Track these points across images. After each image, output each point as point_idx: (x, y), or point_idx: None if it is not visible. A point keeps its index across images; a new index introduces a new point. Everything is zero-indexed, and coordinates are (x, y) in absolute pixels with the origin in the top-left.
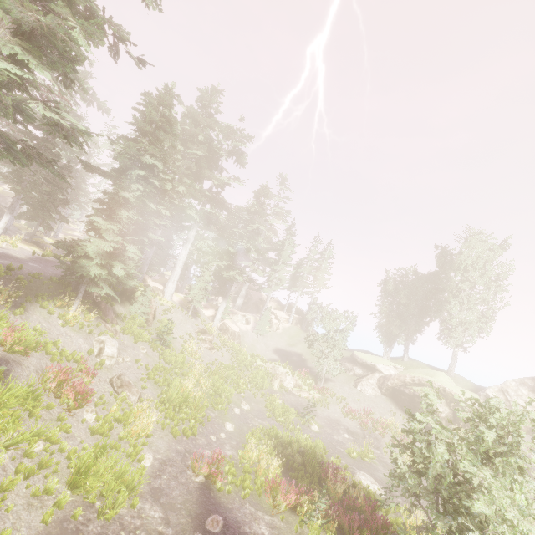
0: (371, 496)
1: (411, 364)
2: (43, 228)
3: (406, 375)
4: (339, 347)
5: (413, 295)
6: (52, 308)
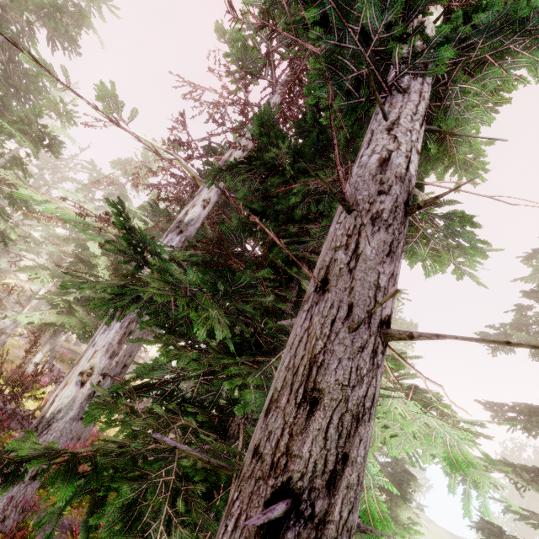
0: None
1: None
2: None
3: None
4: None
5: None
6: None
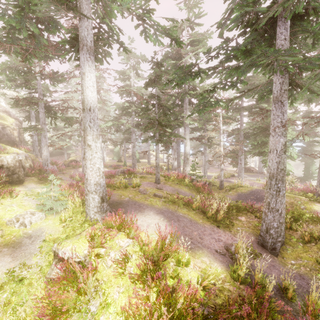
0: None
1: None
2: (113, 158)
3: None
4: (318, 164)
5: None
6: None
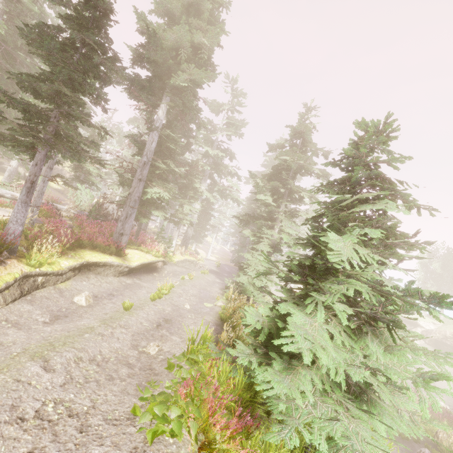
0: (441, 407)
1: (448, 321)
2: None
3: (446, 331)
4: None
5: (445, 266)
6: (251, 301)
